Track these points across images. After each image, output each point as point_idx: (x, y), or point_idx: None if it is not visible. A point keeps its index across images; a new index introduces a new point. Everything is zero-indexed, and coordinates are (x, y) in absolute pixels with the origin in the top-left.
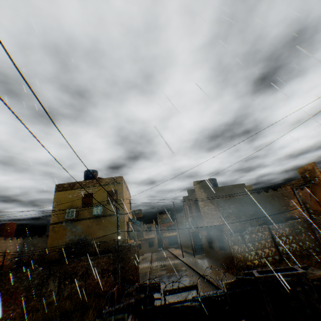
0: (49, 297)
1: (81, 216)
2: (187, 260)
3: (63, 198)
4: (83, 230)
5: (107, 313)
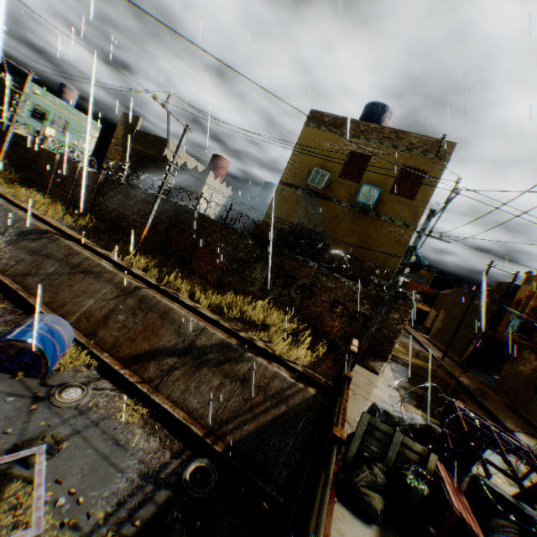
0: (250, 285)
1: (331, 193)
2: (454, 371)
3: (314, 143)
4: (324, 219)
5: (383, 415)
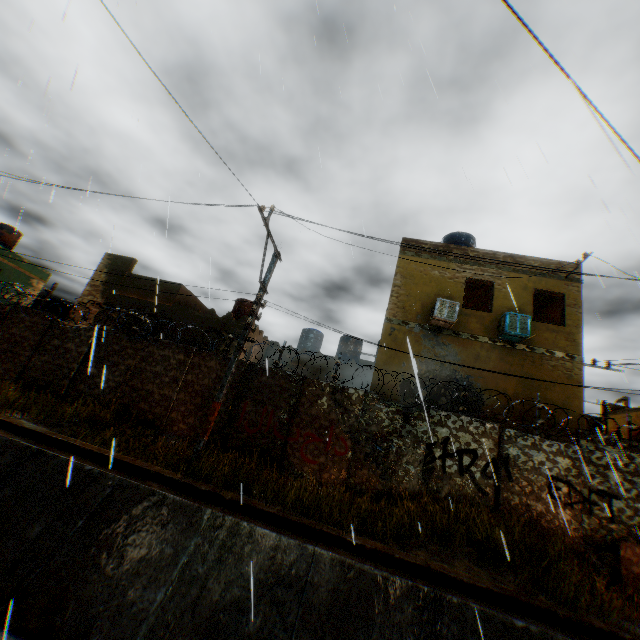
0: (402, 478)
1: (460, 328)
2: None
3: (419, 272)
4: (462, 360)
5: None
